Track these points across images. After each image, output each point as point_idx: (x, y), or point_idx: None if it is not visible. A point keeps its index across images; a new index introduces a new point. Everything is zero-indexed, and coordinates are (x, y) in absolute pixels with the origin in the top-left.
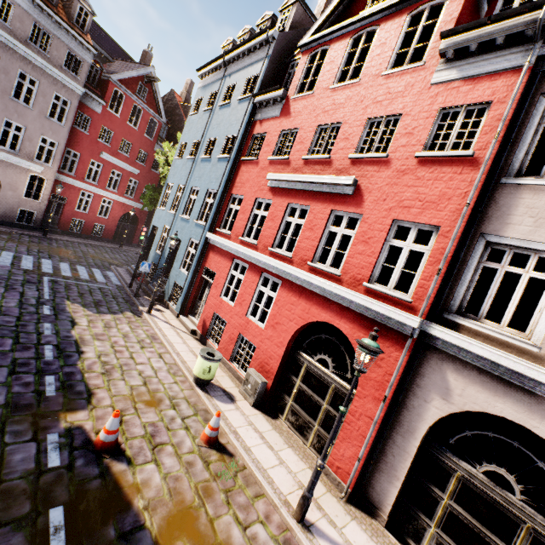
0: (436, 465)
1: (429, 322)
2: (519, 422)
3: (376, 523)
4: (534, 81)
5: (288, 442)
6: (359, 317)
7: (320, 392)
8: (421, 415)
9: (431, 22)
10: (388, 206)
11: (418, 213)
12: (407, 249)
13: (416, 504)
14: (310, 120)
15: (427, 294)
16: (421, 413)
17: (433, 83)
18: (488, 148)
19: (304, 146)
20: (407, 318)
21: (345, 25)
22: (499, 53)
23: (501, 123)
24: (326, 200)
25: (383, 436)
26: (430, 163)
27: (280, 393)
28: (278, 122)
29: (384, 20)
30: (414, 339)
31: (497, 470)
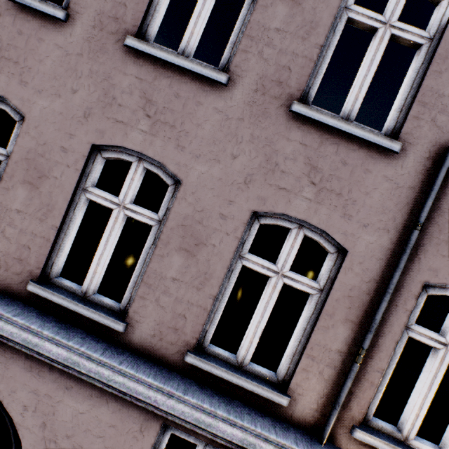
0: None
1: None
2: None
3: None
4: None
5: None
6: None
7: None
8: None
9: None
10: None
11: None
12: None
13: None
14: None
15: None
16: None
17: None
18: None
19: None
20: None
21: None
22: None
23: None
24: None
25: None
26: None
27: None
28: None
29: None
30: None
31: None
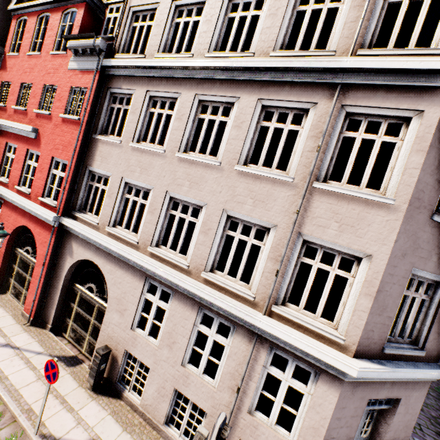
0: (73, 292)
1: (62, 217)
2: (92, 260)
3: (46, 331)
4: (104, 80)
5: (3, 305)
6: (38, 219)
7: (26, 270)
8: (64, 268)
9: (72, 24)
10: (51, 148)
11: (61, 153)
12: (59, 175)
13: (66, 314)
14: (17, 77)
15: (60, 201)
16: (64, 267)
17: (69, 68)
18: (85, 116)
19: (14, 97)
20: (49, 216)
21: (33, 5)
22: (91, 58)
23: (86, 103)
24: (25, 142)
25: (49, 285)
26: (66, 122)
27: (8, 278)
28: (0, 73)
29: (53, 11)
30: (57, 228)
31: (91, 285)
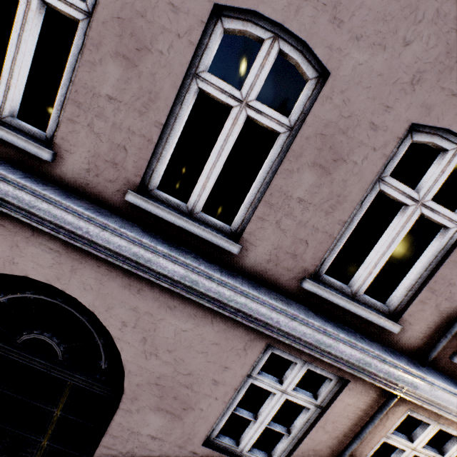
0: None
1: None
2: None
3: None
4: None
5: None
6: None
7: None
8: None
9: None
10: None
11: None
12: None
13: None
14: None
15: None
16: None
17: None
18: None
19: None
20: None
21: None
22: None
23: None
24: None
25: None
26: None
27: None
28: None
29: None
30: None
31: None
